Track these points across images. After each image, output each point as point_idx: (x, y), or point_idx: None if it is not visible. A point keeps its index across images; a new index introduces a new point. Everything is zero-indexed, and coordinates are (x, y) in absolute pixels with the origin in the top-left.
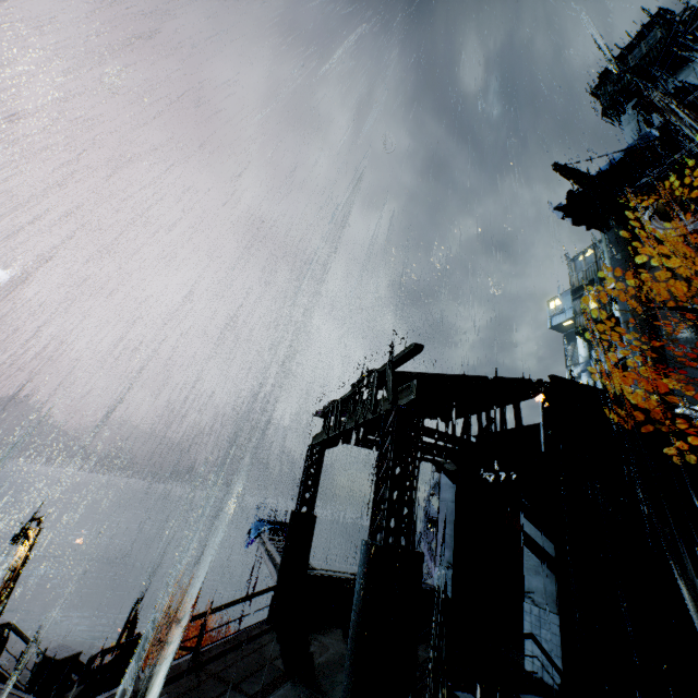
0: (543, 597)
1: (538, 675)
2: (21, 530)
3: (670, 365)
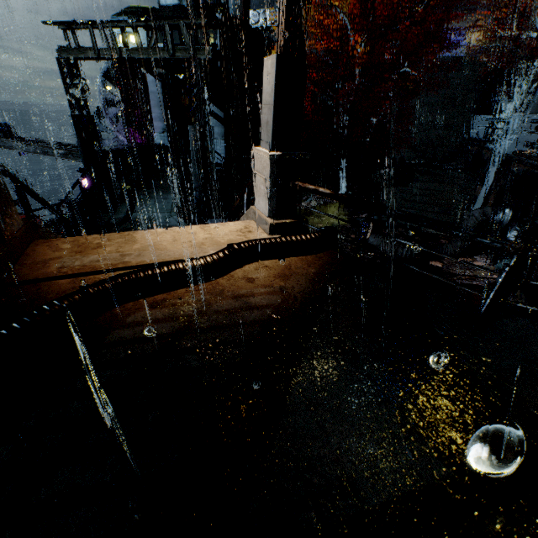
0: (218, 135)
1: (216, 162)
2: None
3: None
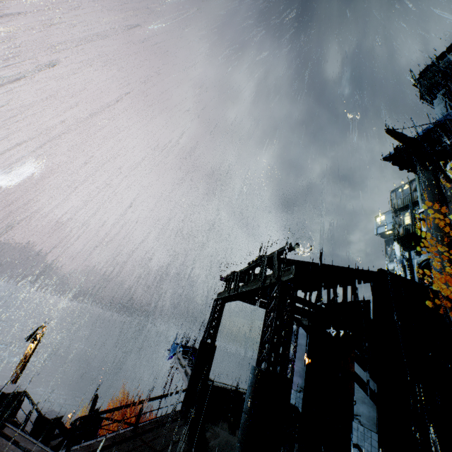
0: (367, 419)
1: None
2: (33, 333)
3: None
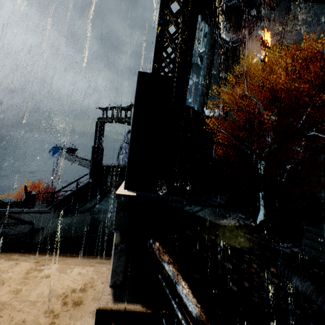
0: None
1: None
2: None
3: (209, 95)
